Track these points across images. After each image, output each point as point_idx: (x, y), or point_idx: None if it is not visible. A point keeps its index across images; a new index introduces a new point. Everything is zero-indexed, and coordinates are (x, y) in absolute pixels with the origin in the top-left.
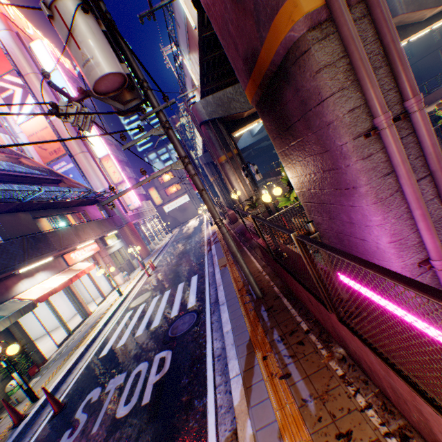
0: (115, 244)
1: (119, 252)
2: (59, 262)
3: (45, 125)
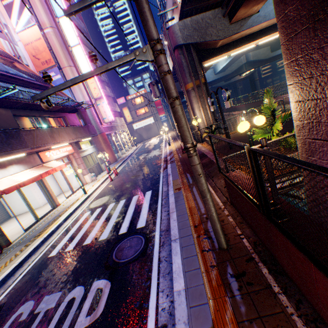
0: (88, 149)
1: (91, 156)
2: (34, 158)
3: (38, 36)
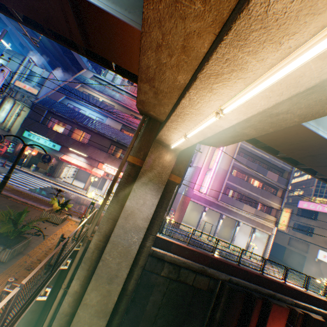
0: None
1: None
2: (95, 162)
3: None
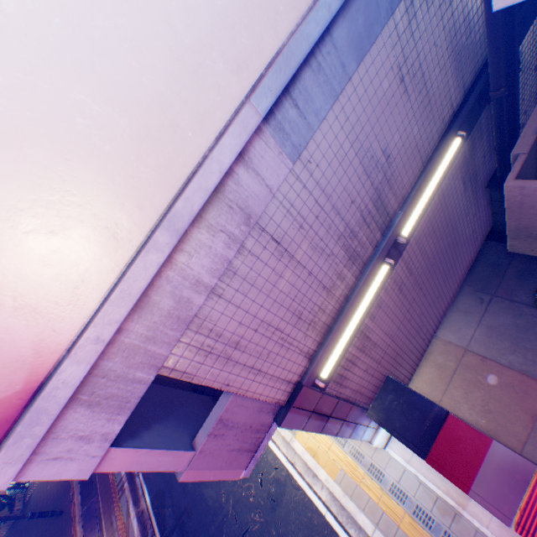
0: None
1: None
2: None
3: None
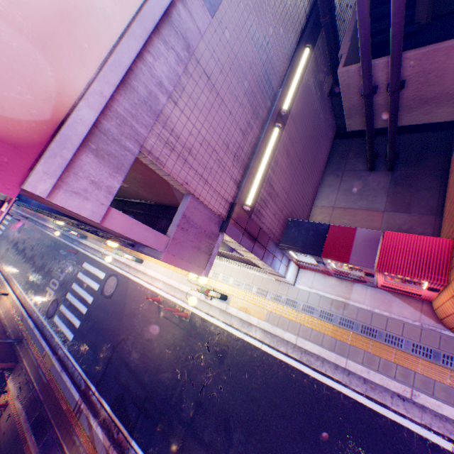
0: None
1: None
2: None
3: None
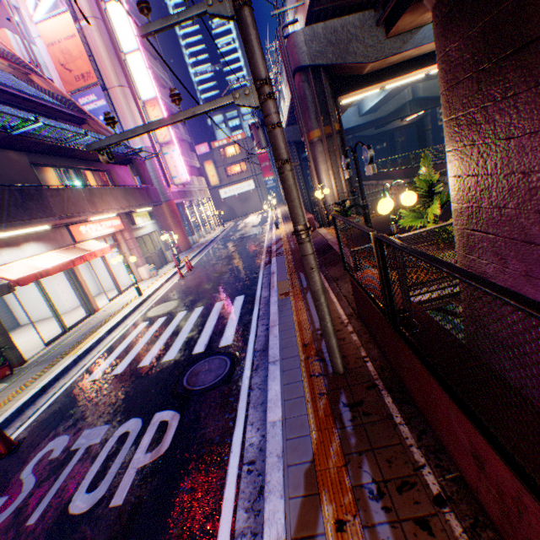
0: (146, 225)
1: (150, 237)
2: (62, 234)
3: (71, 31)
